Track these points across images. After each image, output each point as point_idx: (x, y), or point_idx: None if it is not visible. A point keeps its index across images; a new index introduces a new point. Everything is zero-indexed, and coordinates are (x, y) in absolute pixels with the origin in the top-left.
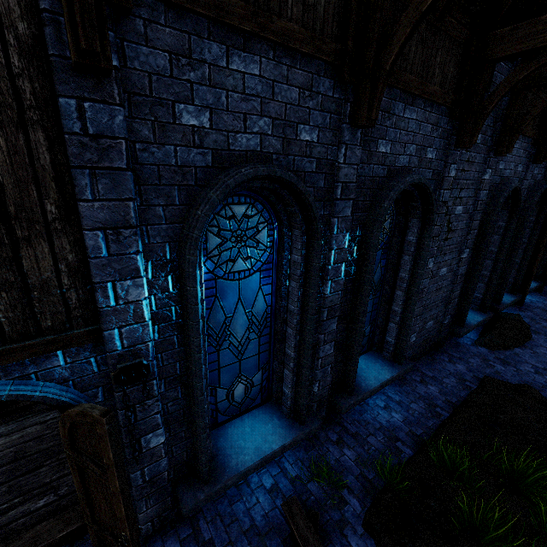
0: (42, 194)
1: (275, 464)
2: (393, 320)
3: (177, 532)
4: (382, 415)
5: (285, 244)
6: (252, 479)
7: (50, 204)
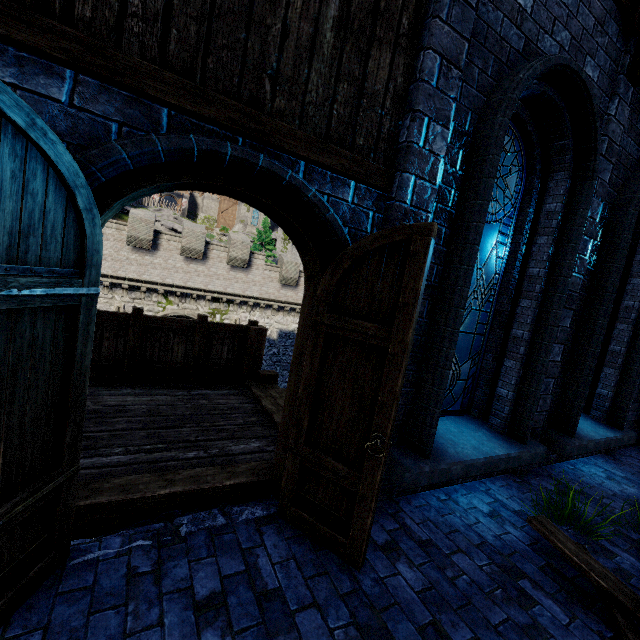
0: (404, 5)
1: (483, 493)
2: (612, 364)
3: (378, 522)
4: (609, 484)
5: (533, 198)
6: (459, 499)
7: (405, 19)
